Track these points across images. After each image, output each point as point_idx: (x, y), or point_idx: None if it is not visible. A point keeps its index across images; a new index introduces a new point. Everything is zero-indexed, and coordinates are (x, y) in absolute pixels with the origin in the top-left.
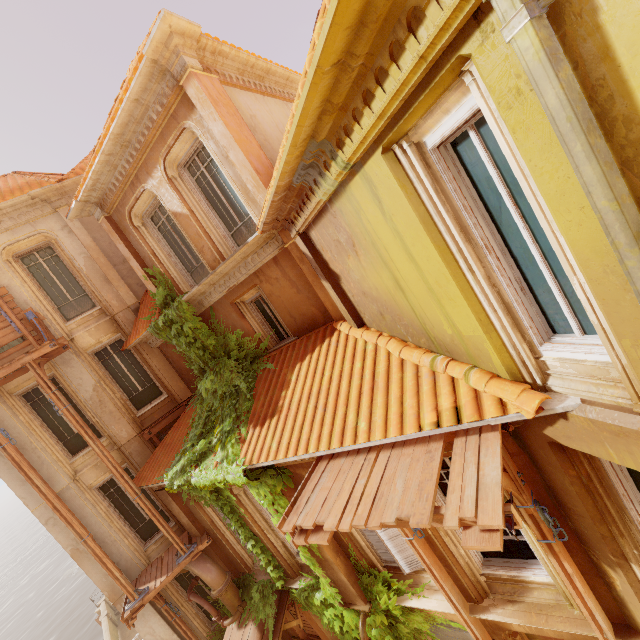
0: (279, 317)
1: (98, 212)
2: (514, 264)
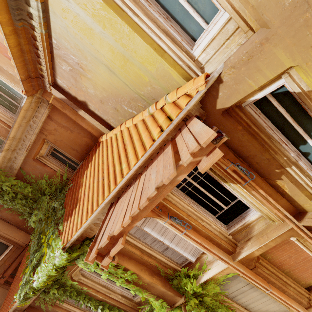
0: (67, 154)
1: None
2: (157, 3)
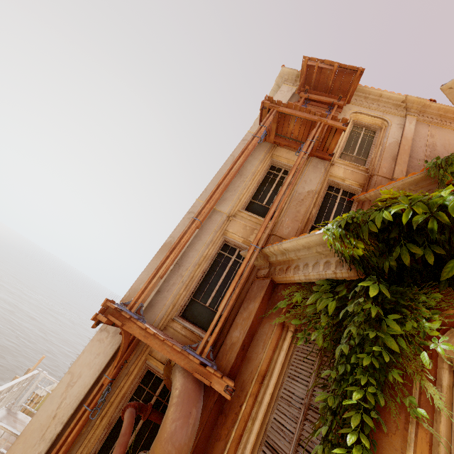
0: None
1: None
2: None
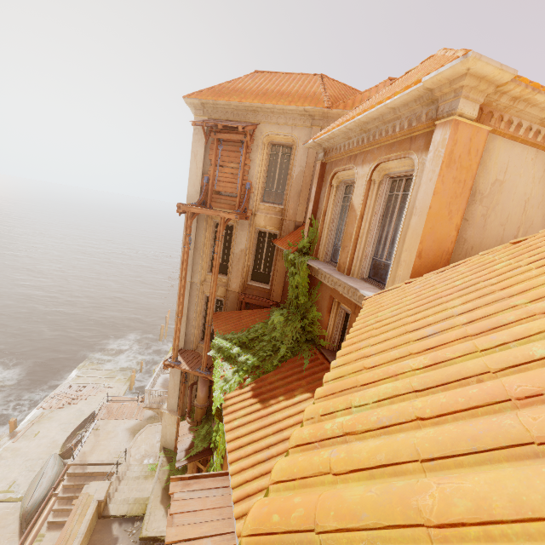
0: None
1: (321, 155)
2: None
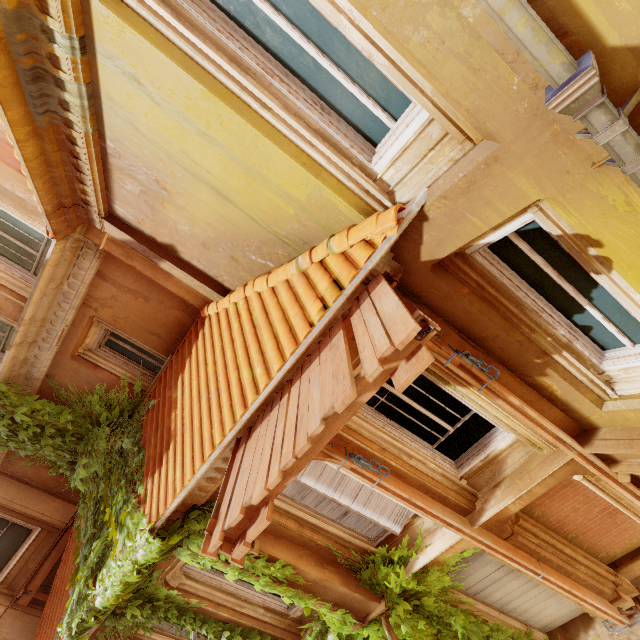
0: (140, 344)
1: None
2: (303, 85)
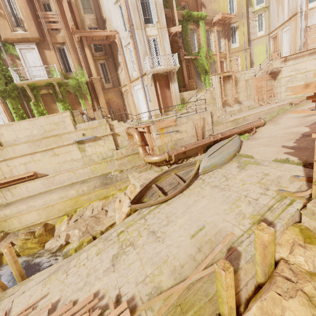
0: None
1: None
2: (229, 7)
